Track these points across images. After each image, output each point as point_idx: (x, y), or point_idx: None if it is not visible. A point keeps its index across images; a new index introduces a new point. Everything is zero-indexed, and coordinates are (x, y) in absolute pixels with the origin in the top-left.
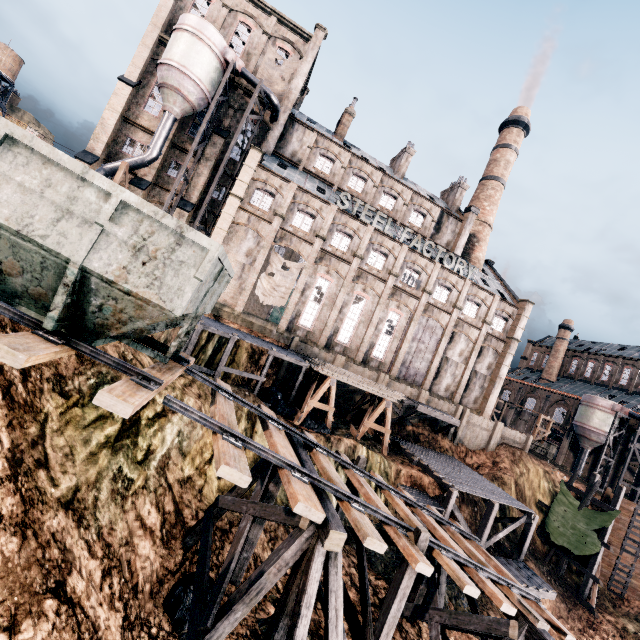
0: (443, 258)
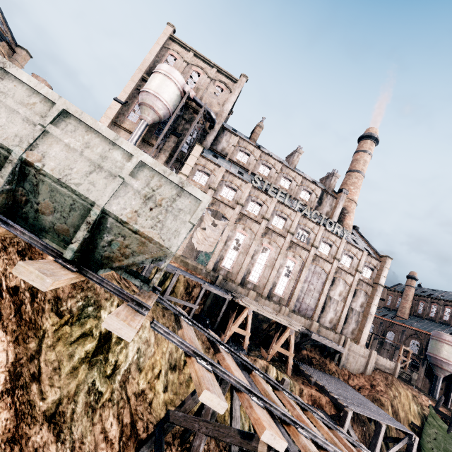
0: (325, 223)
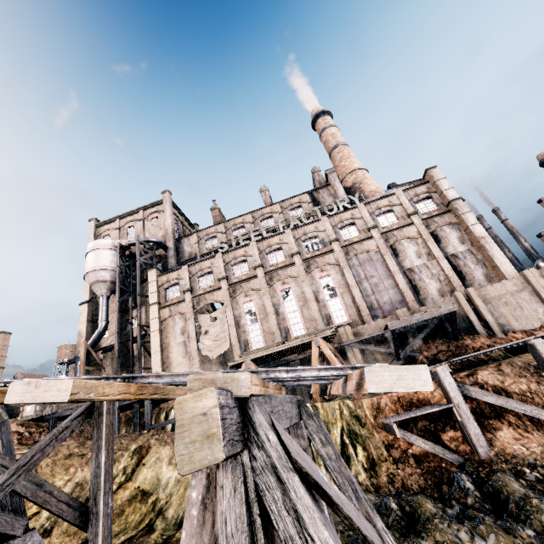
0: (324, 212)
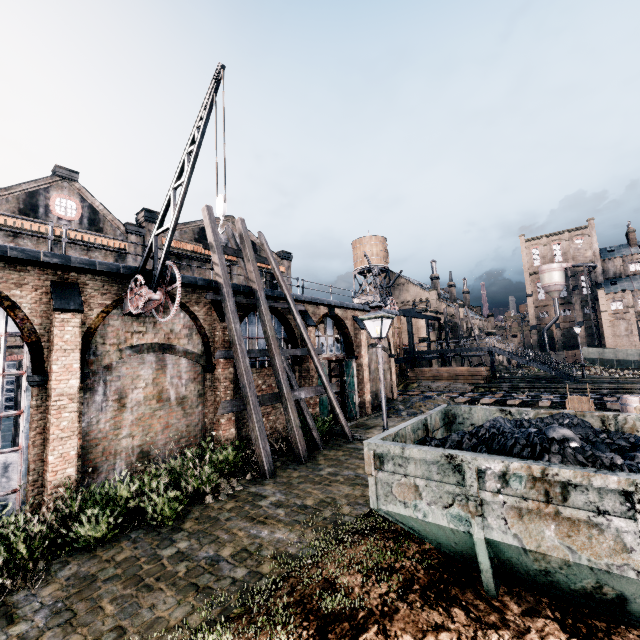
0: None
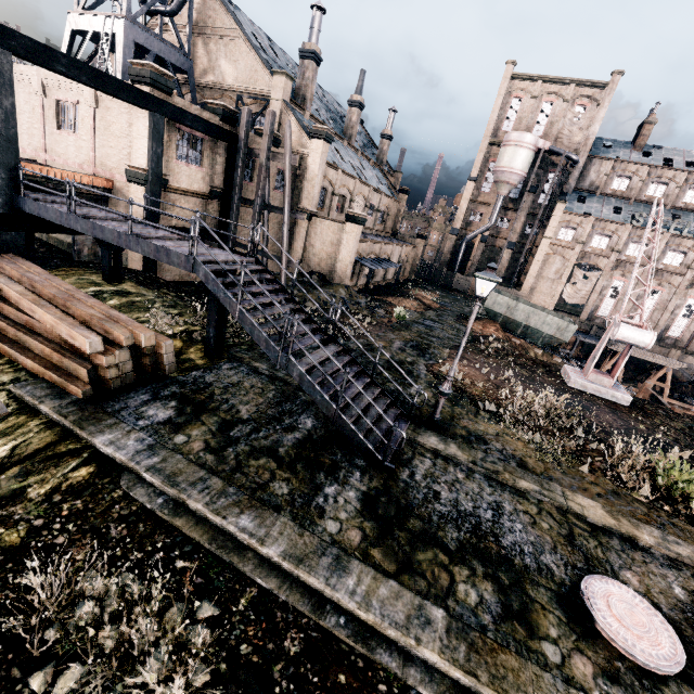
0: None
